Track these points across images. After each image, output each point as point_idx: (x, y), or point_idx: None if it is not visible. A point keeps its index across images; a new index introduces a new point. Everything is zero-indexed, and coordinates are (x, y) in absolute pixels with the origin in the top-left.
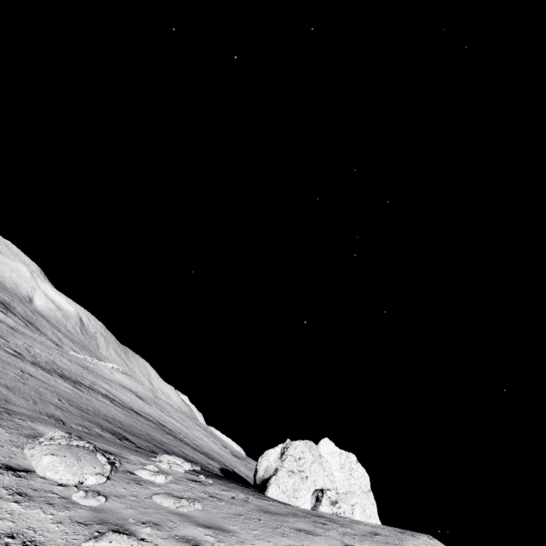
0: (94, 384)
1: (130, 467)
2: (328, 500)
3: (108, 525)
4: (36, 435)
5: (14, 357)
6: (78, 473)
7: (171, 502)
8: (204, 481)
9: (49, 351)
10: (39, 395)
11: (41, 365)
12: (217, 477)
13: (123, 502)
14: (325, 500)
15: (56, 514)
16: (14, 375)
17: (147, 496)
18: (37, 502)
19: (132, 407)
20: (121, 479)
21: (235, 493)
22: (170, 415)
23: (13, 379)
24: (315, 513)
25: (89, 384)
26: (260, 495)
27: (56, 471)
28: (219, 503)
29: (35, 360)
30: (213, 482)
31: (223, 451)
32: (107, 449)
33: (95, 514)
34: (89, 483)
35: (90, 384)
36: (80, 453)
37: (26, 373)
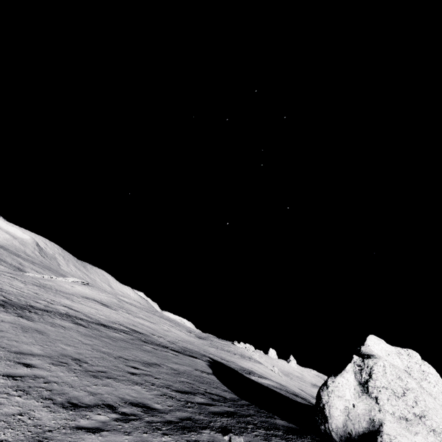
0: (51, 303)
1: None
2: None
3: None
4: None
5: None
6: None
7: None
8: None
9: None
10: None
11: None
12: None
13: None
14: None
15: None
16: None
17: None
18: None
19: (99, 319)
20: None
21: None
22: (137, 316)
23: None
24: None
25: (44, 305)
26: None
27: None
28: None
29: None
30: None
31: (190, 337)
32: None
33: None
34: None
35: (45, 305)
36: None
37: None
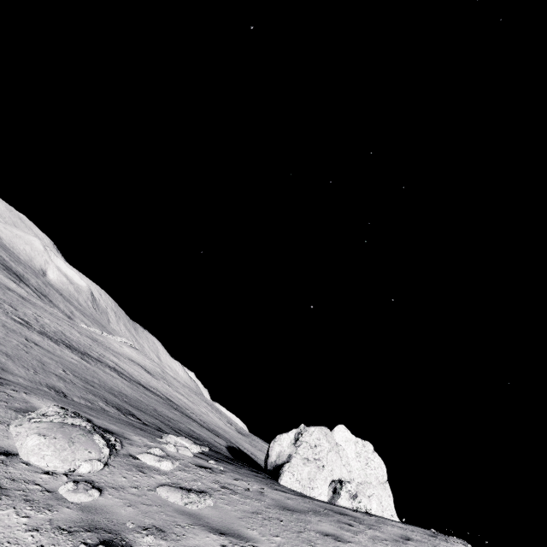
0: (102, 356)
1: (132, 449)
2: (348, 493)
3: (99, 532)
4: (28, 409)
5: (21, 326)
6: (69, 458)
7: (178, 497)
8: (214, 468)
9: (58, 322)
10: (42, 365)
11: (48, 335)
12: (227, 460)
13: (121, 497)
14: (344, 493)
15: (33, 517)
16: (17, 343)
17: (150, 488)
18: (11, 497)
19: (140, 381)
20: (121, 465)
21: (249, 483)
22: (177, 391)
23: (15, 347)
24: (336, 509)
25: (97, 356)
26: (273, 483)
27: (42, 456)
28: (233, 497)
29: (43, 330)
30: (224, 468)
31: (229, 428)
32: (109, 427)
33: (84, 516)
34: (82, 471)
35: (98, 356)
36: (74, 434)
37: (31, 341)
